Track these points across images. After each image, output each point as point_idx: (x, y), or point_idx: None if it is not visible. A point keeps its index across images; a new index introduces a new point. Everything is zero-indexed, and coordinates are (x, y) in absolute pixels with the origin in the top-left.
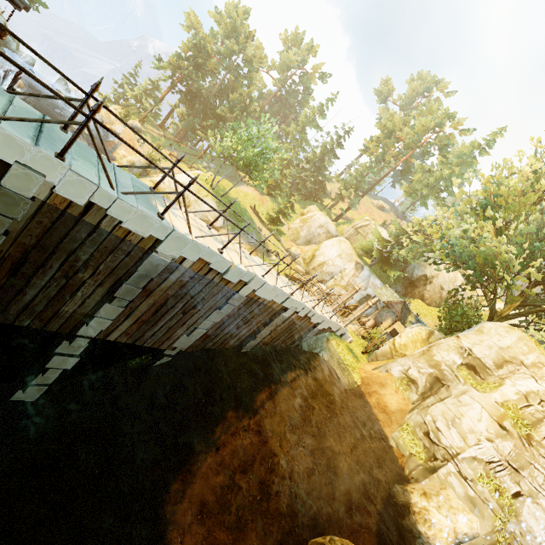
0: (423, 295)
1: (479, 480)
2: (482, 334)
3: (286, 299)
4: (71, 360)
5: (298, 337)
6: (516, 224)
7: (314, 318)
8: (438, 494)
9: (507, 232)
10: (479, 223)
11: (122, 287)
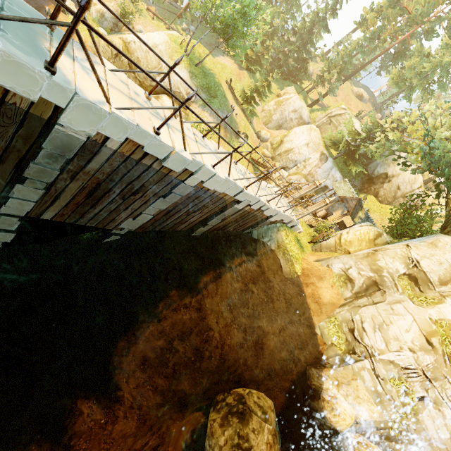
0: (378, 193)
1: (390, 381)
2: (435, 248)
3: (239, 192)
4: (7, 235)
5: (250, 226)
6: None
7: (267, 212)
8: (349, 384)
9: None
10: None
11: (30, 167)
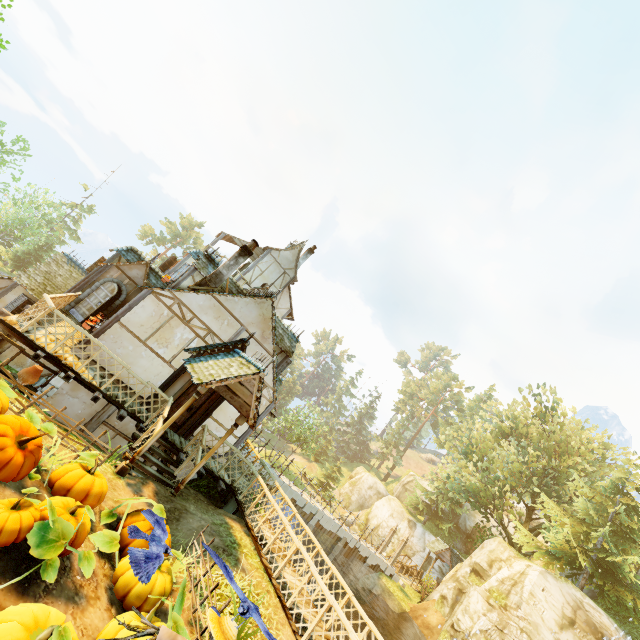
0: None
1: None
2: (482, 548)
3: (338, 529)
4: None
5: (354, 574)
6: (489, 462)
7: (361, 550)
8: None
9: (493, 469)
10: (459, 464)
11: None
